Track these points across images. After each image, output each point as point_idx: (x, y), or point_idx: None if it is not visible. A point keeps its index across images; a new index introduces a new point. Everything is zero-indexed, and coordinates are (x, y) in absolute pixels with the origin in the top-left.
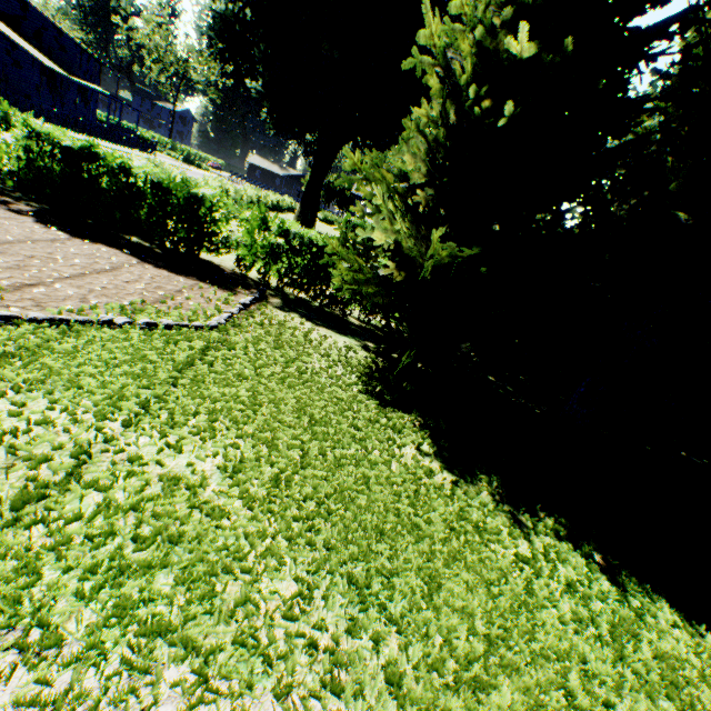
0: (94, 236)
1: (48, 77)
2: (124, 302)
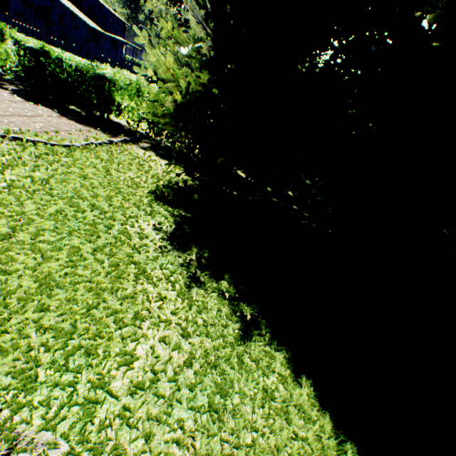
0: (44, 103)
1: (93, 34)
2: (15, 128)
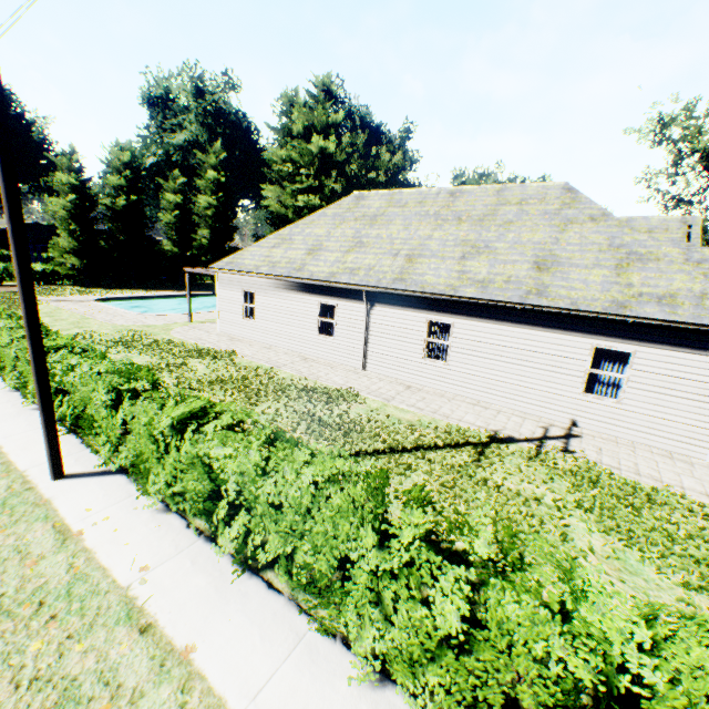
0: None
1: None
2: None
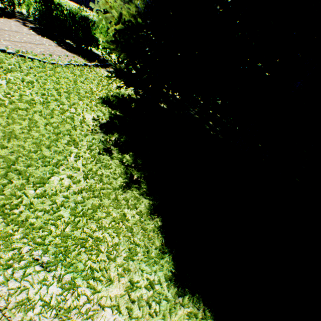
0: (49, 37)
1: None
2: (23, 50)
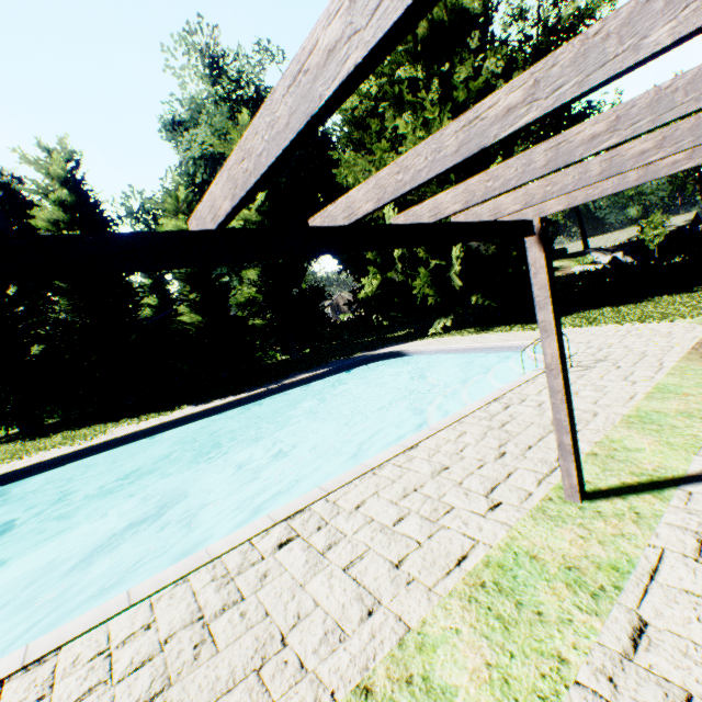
0: None
1: None
2: None
